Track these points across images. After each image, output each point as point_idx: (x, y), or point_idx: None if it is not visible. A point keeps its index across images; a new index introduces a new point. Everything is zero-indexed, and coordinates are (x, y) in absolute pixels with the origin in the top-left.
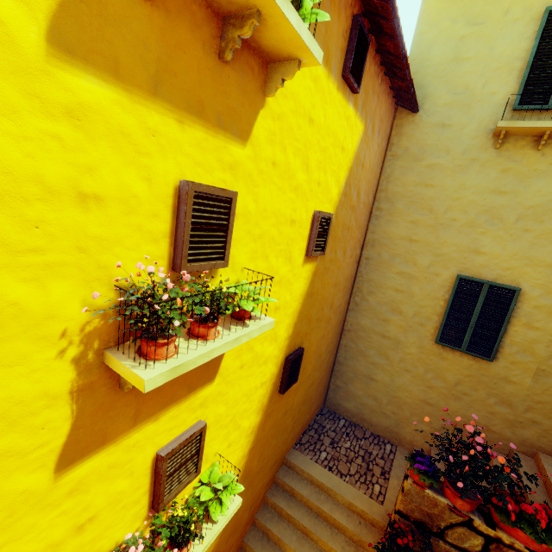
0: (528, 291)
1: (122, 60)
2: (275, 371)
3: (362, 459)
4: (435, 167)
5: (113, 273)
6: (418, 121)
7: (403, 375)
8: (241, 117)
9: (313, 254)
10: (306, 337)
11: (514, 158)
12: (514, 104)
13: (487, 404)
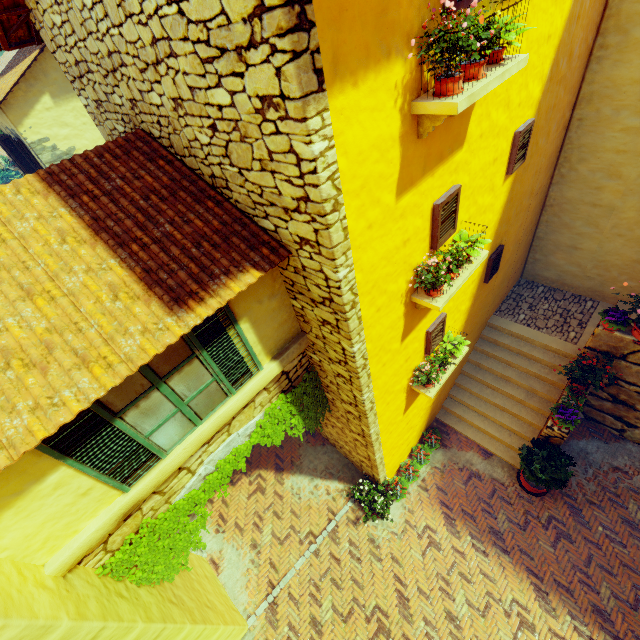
0: None
1: (413, 175)
2: (481, 270)
3: (560, 316)
4: None
5: (412, 265)
6: None
7: (614, 241)
8: (460, 133)
9: (513, 171)
10: (505, 234)
11: None
12: None
13: None
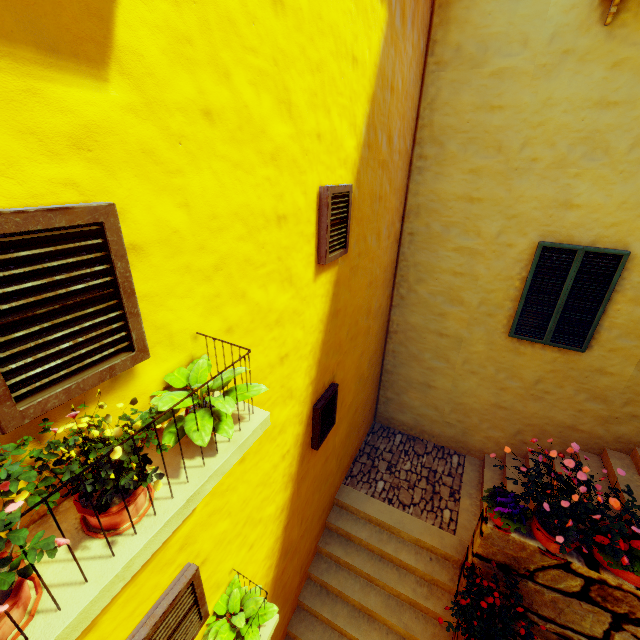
0: (639, 254)
1: None
2: (300, 430)
3: (426, 481)
4: (506, 74)
5: None
6: None
7: (468, 378)
8: None
9: (328, 259)
10: (339, 367)
11: (634, 38)
12: None
13: (575, 402)
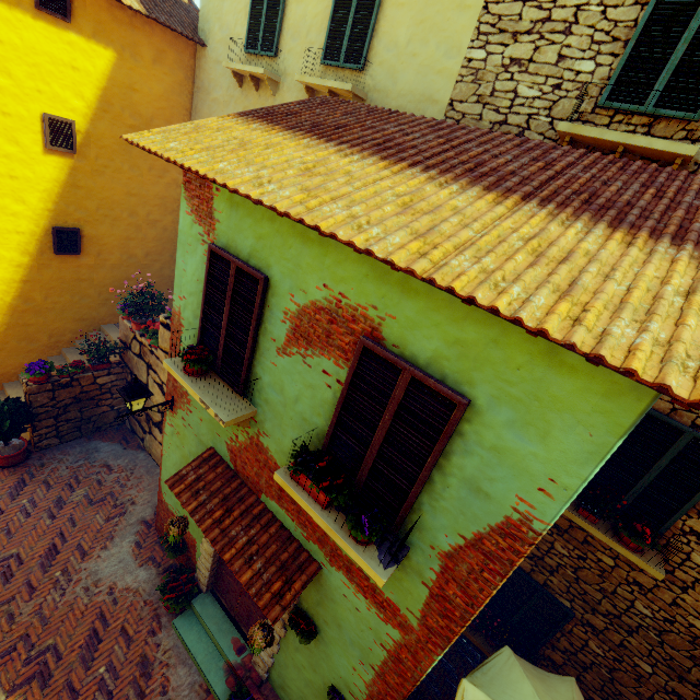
0: None
1: None
2: (38, 231)
3: None
4: (216, 102)
5: None
6: (207, 55)
7: None
8: None
9: (51, 147)
10: (89, 224)
11: (249, 97)
12: (244, 47)
13: None
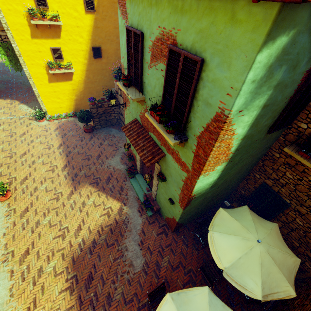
0: None
1: None
2: (88, 49)
3: None
4: None
5: (26, 6)
6: None
7: None
8: None
9: (87, 10)
10: (103, 44)
11: None
12: None
13: None
